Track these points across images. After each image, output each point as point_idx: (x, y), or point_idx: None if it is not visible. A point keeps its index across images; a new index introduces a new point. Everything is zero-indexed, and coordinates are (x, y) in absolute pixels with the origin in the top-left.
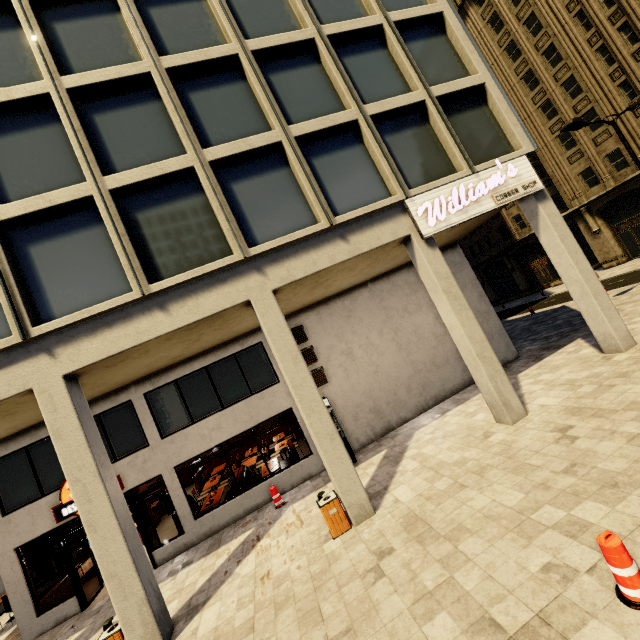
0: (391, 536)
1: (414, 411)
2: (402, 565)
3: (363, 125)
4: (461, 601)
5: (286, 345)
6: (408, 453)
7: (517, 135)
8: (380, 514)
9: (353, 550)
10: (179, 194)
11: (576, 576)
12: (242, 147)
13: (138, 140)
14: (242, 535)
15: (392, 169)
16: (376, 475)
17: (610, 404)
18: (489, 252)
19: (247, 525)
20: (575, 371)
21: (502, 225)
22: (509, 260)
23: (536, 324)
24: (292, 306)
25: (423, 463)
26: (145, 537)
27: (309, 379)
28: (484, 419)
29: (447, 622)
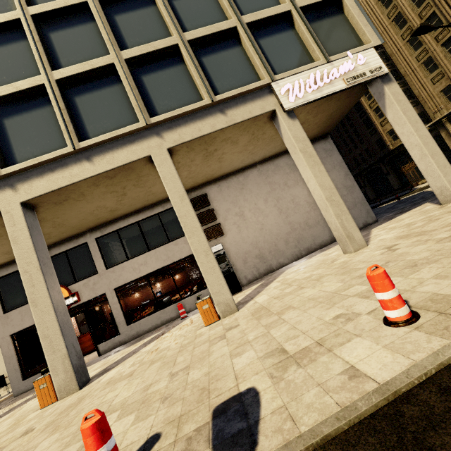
0: (241, 319)
1: (290, 258)
2: (239, 331)
3: (240, 30)
4: (267, 343)
5: (175, 187)
6: (276, 280)
7: (367, 33)
8: (241, 310)
9: (213, 330)
10: (105, 84)
11: (357, 317)
12: (149, 49)
13: (78, 49)
14: (155, 334)
15: (261, 60)
16: (250, 293)
17: (433, 227)
18: (369, 161)
19: (160, 329)
20: (415, 218)
21: (379, 139)
22: (385, 166)
23: (398, 204)
24: (196, 176)
25: (283, 282)
26: (93, 334)
27: (191, 211)
28: (336, 254)
29: (251, 354)
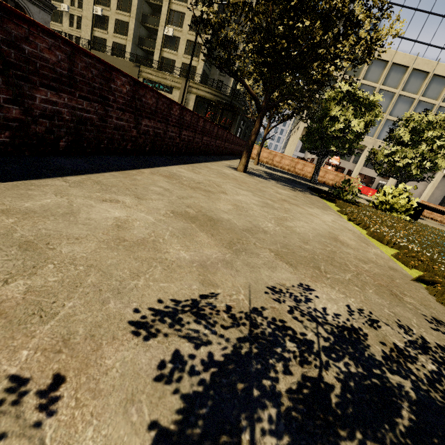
0: None
1: None
2: None
3: None
4: None
5: None
6: None
7: None
8: None
9: None
10: None
11: None
12: None
13: None
14: None
15: None
16: None
17: None
18: None
19: None
20: None
21: None
22: None
23: None
24: None
25: None
26: None
27: None
28: None
29: None
